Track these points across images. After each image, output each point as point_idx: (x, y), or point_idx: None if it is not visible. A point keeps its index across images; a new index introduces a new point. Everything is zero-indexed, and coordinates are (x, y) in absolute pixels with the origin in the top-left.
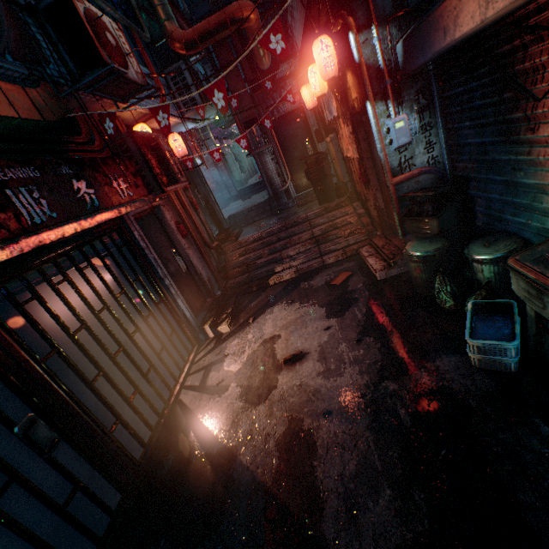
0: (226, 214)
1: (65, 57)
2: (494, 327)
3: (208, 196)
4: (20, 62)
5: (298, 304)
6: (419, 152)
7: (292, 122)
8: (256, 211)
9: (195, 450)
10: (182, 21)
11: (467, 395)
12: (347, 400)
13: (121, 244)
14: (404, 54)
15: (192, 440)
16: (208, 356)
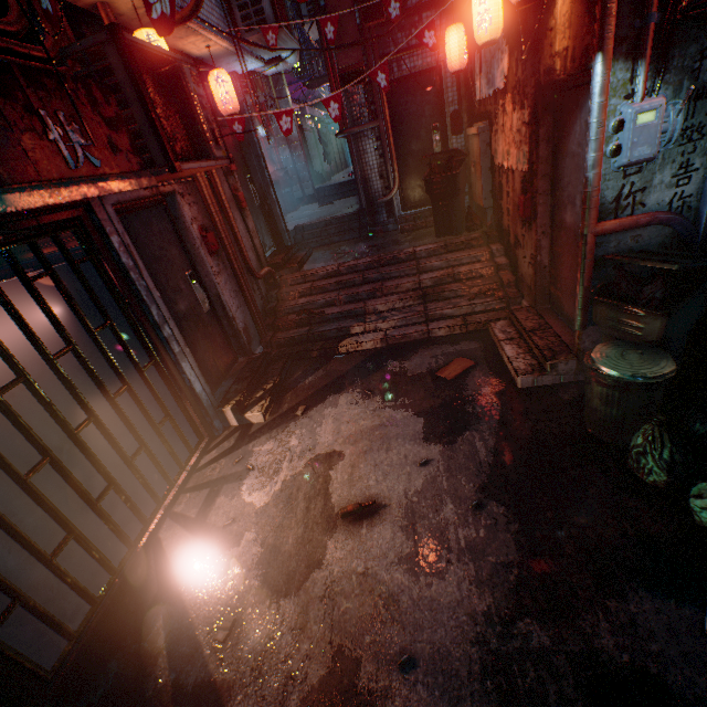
0: (292, 223)
1: None
2: None
3: (266, 189)
4: None
5: (380, 401)
6: (660, 180)
7: (419, 91)
8: (338, 227)
9: (156, 668)
10: None
11: None
12: (449, 642)
13: (81, 255)
14: None
15: (157, 640)
16: (222, 462)
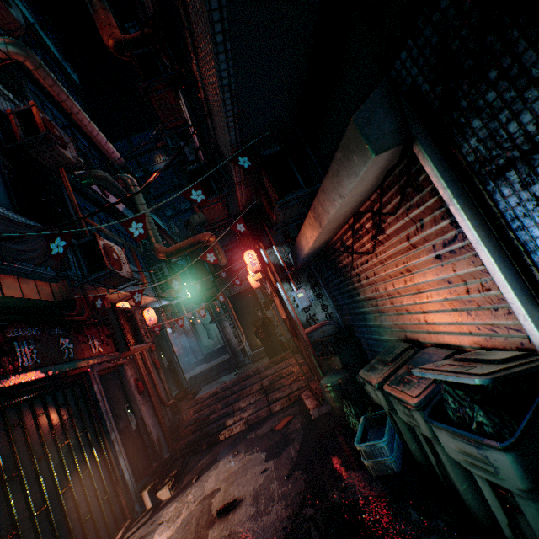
0: (189, 376)
1: (83, 266)
2: (382, 435)
3: (172, 357)
4: (54, 270)
5: (243, 454)
6: (318, 311)
7: (246, 296)
8: (217, 370)
9: None
10: (170, 240)
11: (365, 502)
12: (270, 536)
13: (79, 395)
14: (292, 258)
15: None
16: (140, 529)
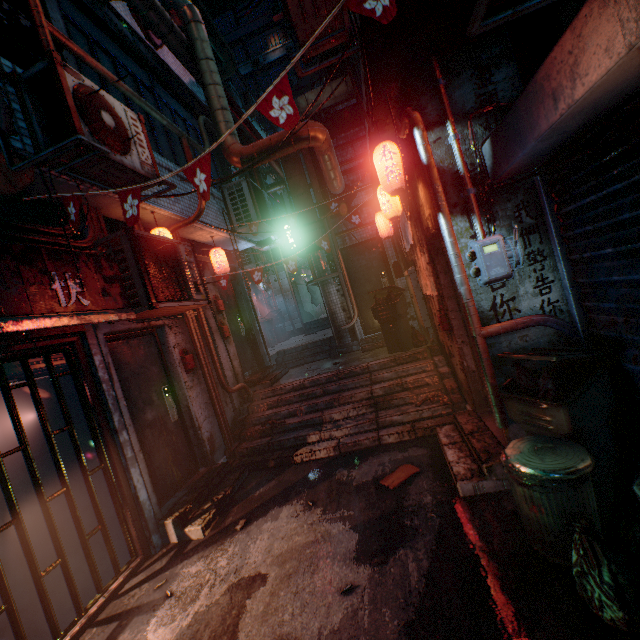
0: (277, 349)
1: (36, 129)
2: None
3: (252, 323)
4: None
5: (320, 513)
6: (525, 291)
7: (367, 251)
8: (312, 350)
9: None
10: None
11: None
12: None
13: (65, 370)
14: (493, 153)
15: None
16: (144, 587)
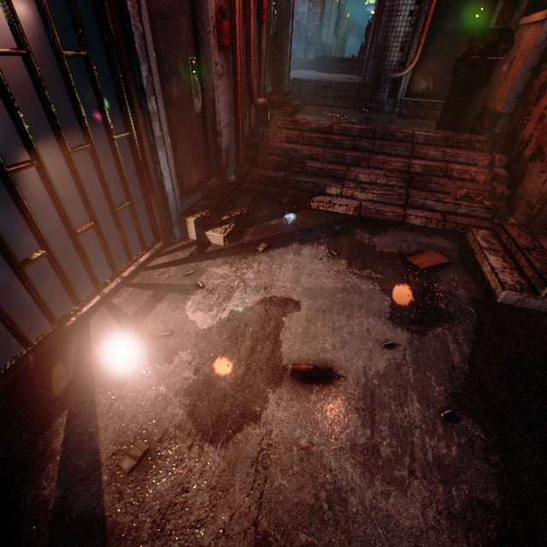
0: (291, 76)
1: None
2: None
3: (285, 19)
4: None
5: (345, 265)
6: None
7: None
8: (335, 91)
9: (43, 474)
10: None
11: None
12: None
13: None
14: None
15: (54, 440)
16: (172, 270)
